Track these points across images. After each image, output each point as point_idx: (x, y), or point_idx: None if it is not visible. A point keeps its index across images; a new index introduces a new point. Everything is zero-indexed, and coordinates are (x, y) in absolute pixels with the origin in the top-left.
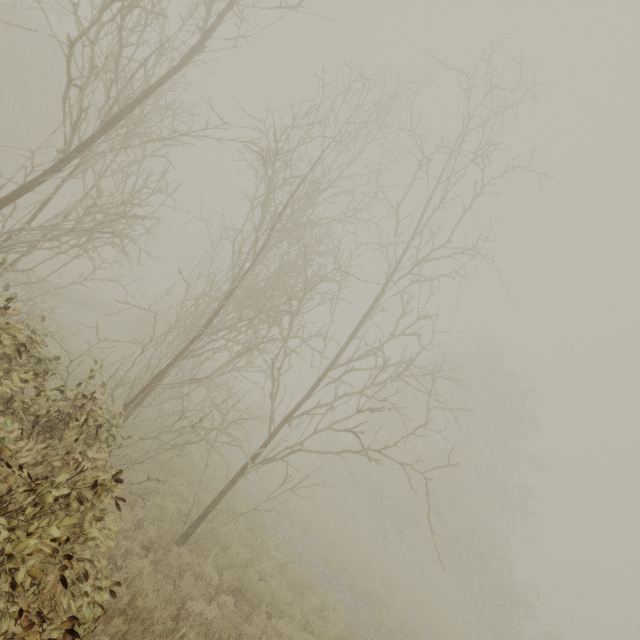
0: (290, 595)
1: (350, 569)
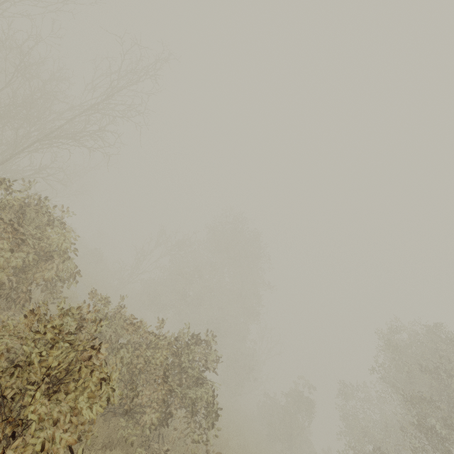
0: None
1: None
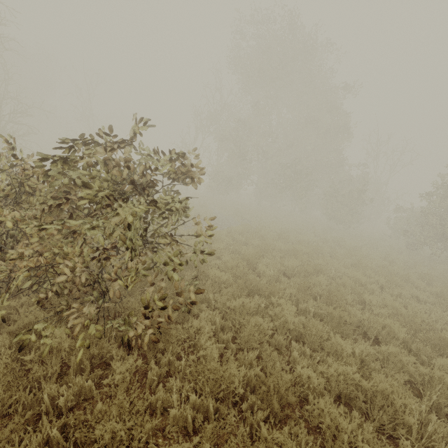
0: None
1: None
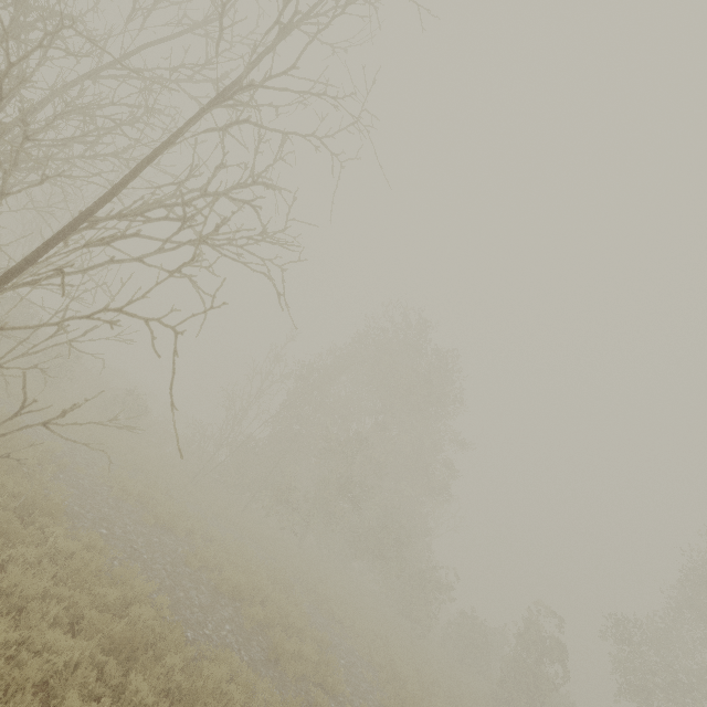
0: (42, 584)
1: (226, 567)
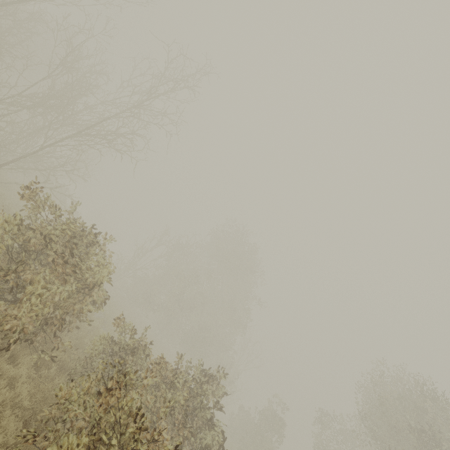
0: None
1: None
